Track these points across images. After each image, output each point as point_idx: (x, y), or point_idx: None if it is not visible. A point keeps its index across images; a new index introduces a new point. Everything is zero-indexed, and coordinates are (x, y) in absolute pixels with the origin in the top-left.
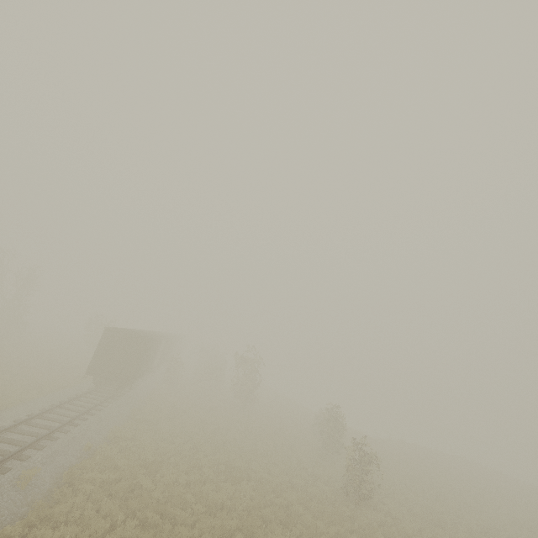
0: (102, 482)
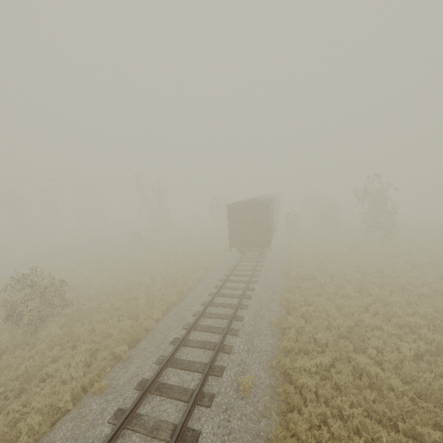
0: (313, 365)
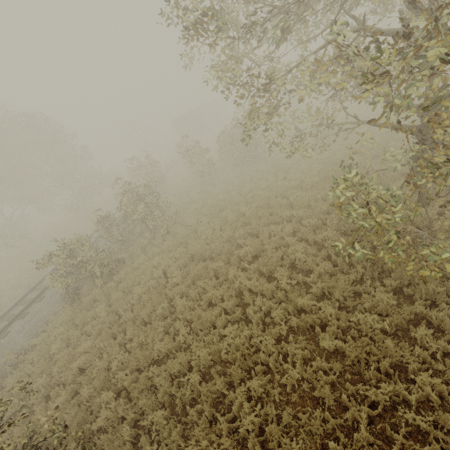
0: None
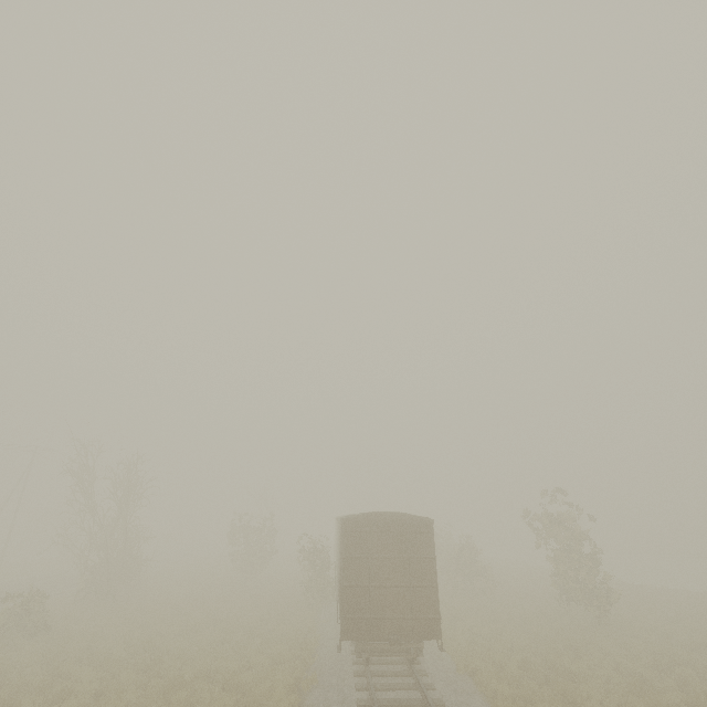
0: None
